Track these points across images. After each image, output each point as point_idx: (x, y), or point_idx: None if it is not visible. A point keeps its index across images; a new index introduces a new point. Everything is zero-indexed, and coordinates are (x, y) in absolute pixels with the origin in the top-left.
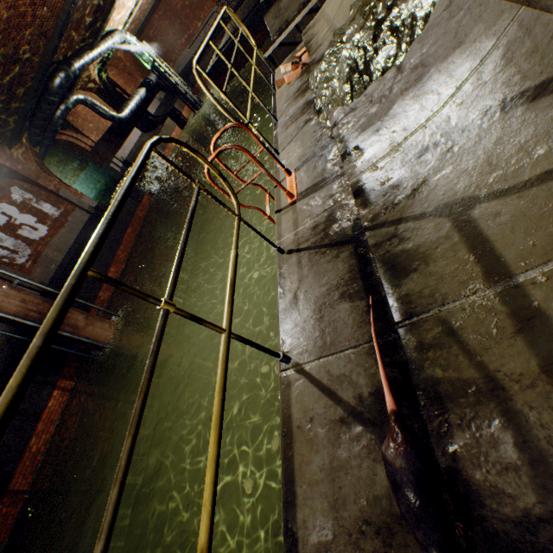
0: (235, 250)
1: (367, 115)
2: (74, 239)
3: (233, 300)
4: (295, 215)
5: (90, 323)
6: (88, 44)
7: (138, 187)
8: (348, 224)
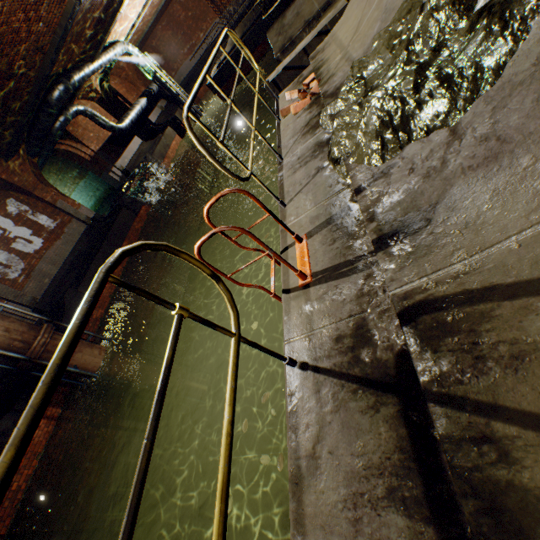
0: (230, 407)
1: (408, 189)
2: (70, 251)
3: (226, 523)
4: (309, 307)
5: (78, 350)
6: (89, 56)
7: (136, 198)
8: (390, 354)
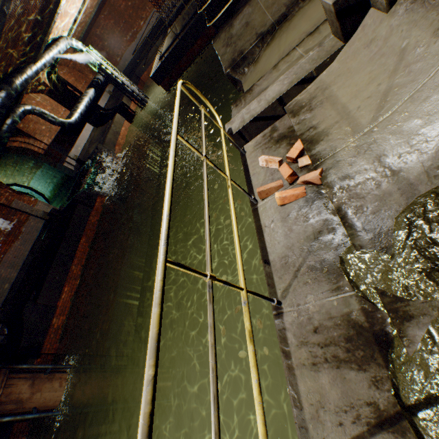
0: None
1: None
2: (29, 250)
3: None
4: None
5: (36, 390)
6: (30, 57)
7: (90, 192)
8: None
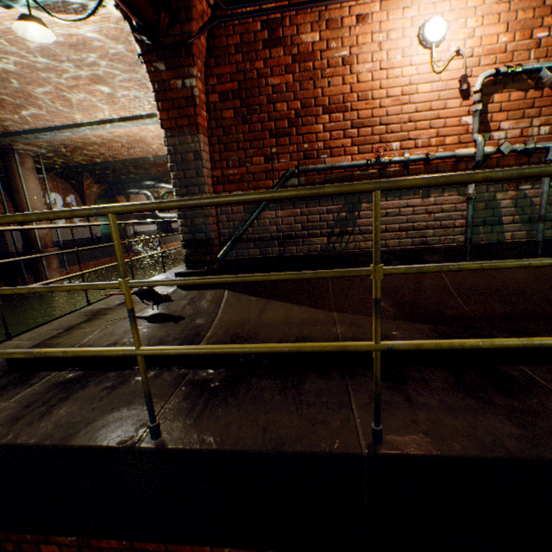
0: None
1: None
2: (70, 239)
3: None
4: None
5: (57, 270)
6: None
7: (134, 246)
8: None
